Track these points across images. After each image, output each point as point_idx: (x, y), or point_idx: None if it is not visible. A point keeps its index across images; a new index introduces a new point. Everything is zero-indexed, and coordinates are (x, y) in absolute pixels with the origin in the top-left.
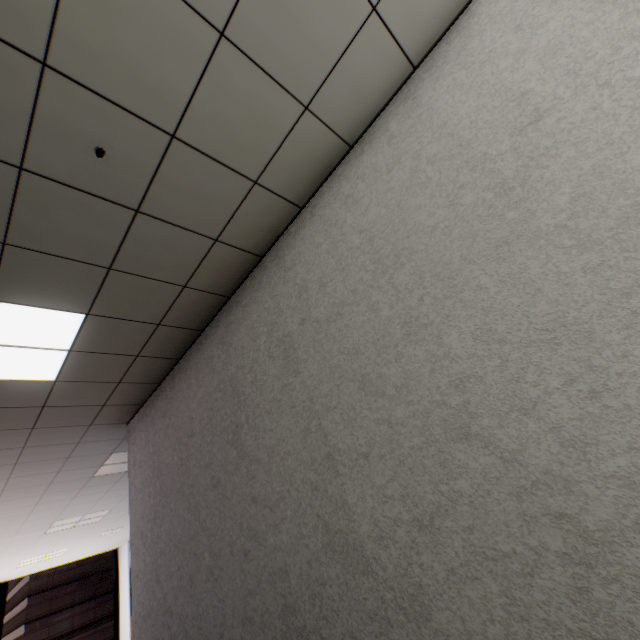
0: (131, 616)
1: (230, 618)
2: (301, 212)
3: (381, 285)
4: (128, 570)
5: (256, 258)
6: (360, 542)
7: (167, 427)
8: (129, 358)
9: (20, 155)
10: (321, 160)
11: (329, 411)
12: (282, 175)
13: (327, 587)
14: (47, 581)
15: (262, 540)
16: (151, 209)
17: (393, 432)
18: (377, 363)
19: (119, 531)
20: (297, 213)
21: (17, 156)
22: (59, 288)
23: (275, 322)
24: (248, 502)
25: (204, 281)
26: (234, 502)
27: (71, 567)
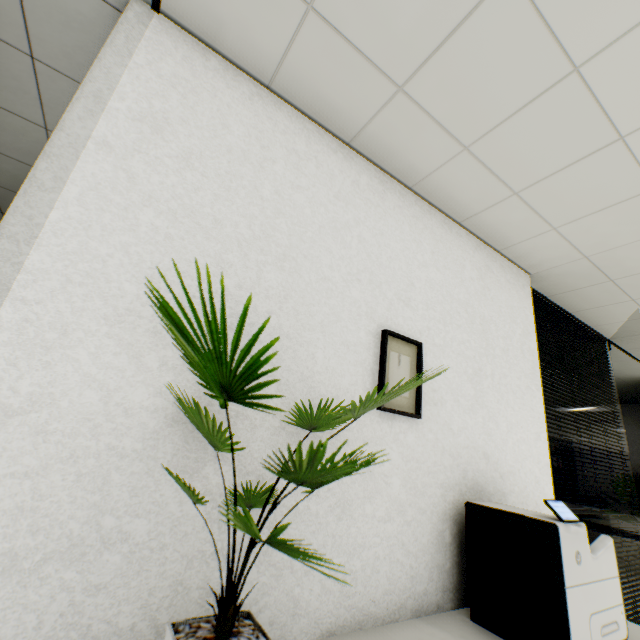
0: None
1: None
2: None
3: None
4: None
5: None
6: None
7: None
8: None
9: None
10: None
11: None
12: None
13: None
14: None
15: None
16: None
17: None
18: None
19: None
20: None
21: None
22: None
23: None
24: None
25: None
26: None
27: None
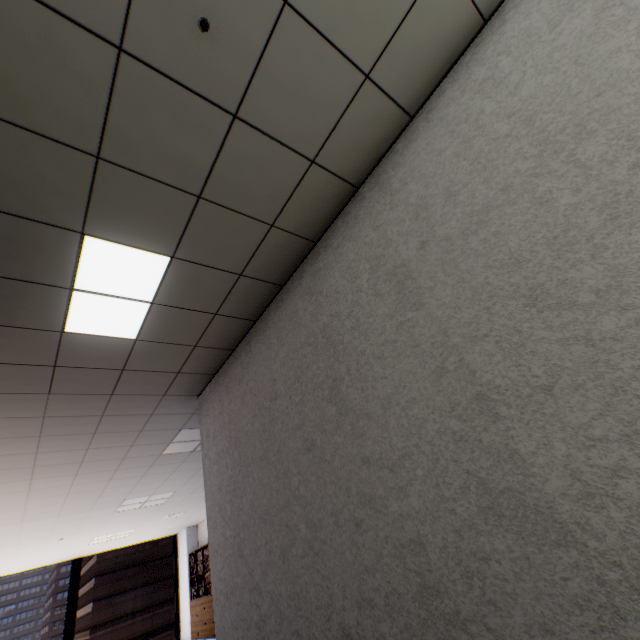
0: (191, 601)
1: (339, 599)
2: (410, 123)
3: (553, 169)
4: (187, 556)
5: (351, 189)
6: (547, 503)
7: (244, 393)
8: (207, 316)
9: (120, 29)
10: (446, 43)
11: (475, 342)
12: (398, 66)
13: (491, 563)
14: (111, 564)
15: (380, 507)
16: (249, 114)
17: (597, 351)
18: (556, 267)
19: (179, 516)
20: (405, 125)
21: (117, 31)
22: (147, 221)
23: (381, 255)
24: (356, 464)
25: (292, 219)
26: (336, 465)
27: (131, 552)
